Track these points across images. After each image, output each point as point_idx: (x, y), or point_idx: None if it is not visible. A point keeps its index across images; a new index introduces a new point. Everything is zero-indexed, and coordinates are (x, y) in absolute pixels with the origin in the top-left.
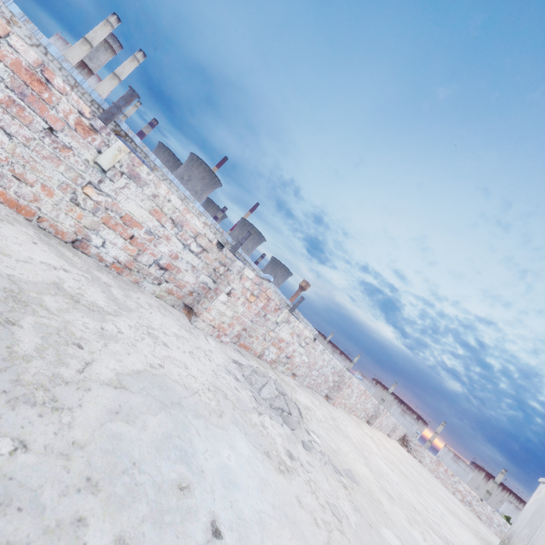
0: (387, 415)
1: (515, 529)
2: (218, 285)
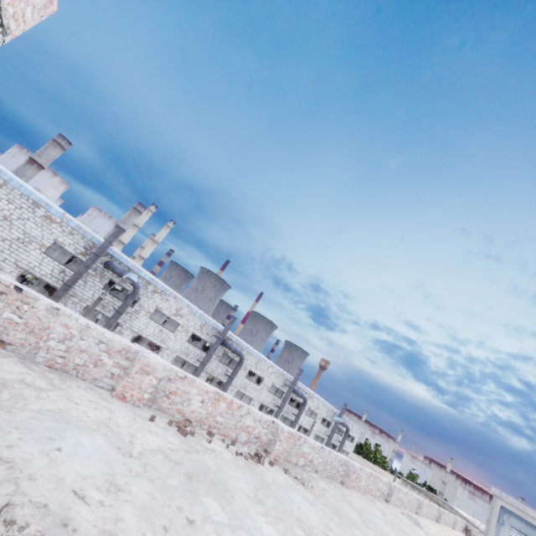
0: (447, 513)
1: None
2: (390, 491)
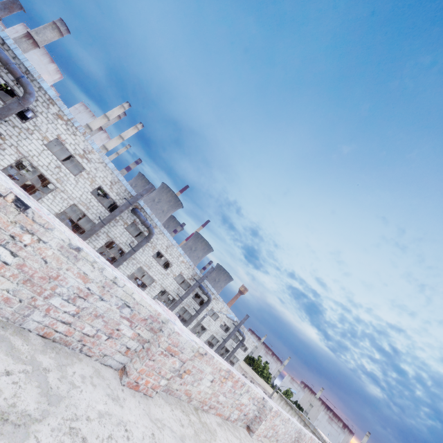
0: None
1: None
2: (260, 415)
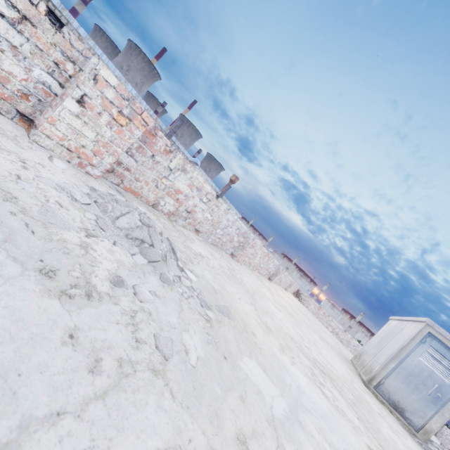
0: (286, 275)
1: (366, 349)
2: (66, 90)
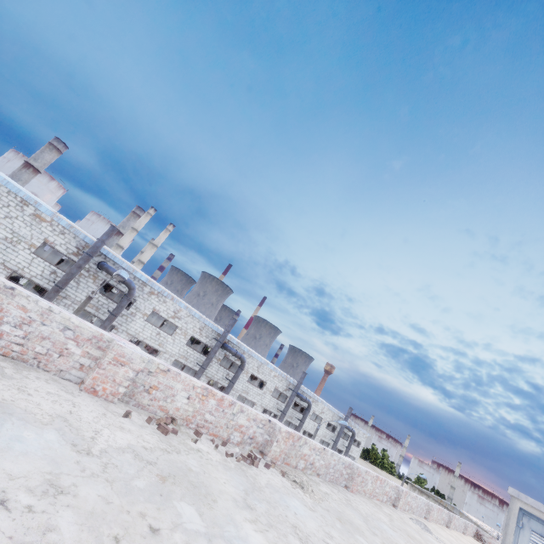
0: (457, 518)
1: None
2: (398, 496)
